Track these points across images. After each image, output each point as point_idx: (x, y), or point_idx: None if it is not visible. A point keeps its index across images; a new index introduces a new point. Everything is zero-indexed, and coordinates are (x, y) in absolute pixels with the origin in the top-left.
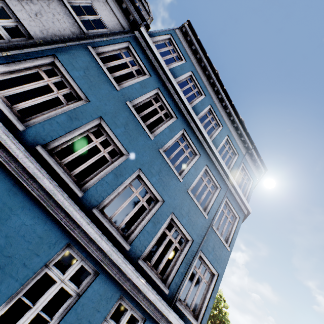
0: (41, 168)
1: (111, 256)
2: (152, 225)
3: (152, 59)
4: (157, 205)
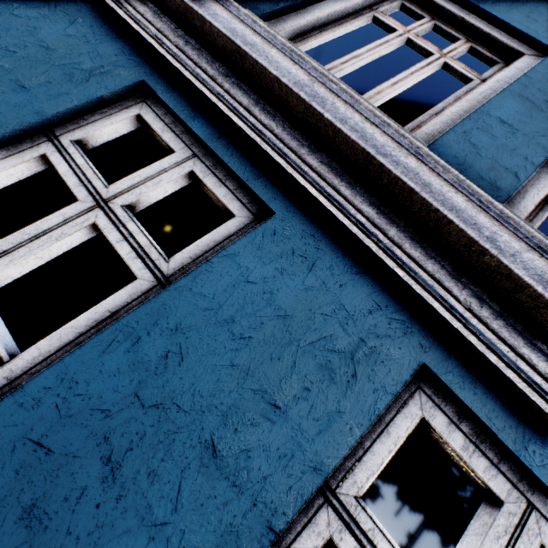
0: None
1: (319, 108)
2: (519, 107)
3: None
4: (519, 65)
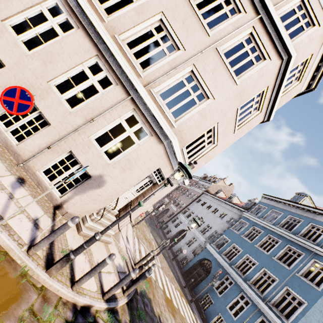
0: (220, 256)
1: (235, 276)
2: (252, 271)
3: (249, 218)
4: (256, 265)
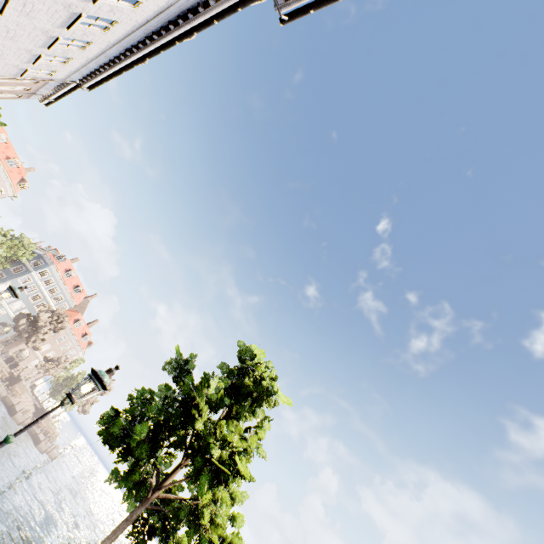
0: None
1: None
2: None
3: None
4: None
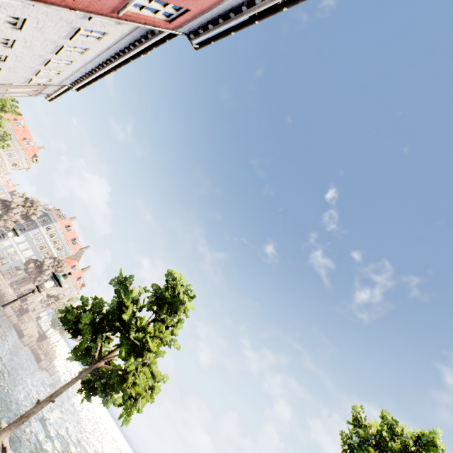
0: None
1: None
2: None
3: None
4: None
